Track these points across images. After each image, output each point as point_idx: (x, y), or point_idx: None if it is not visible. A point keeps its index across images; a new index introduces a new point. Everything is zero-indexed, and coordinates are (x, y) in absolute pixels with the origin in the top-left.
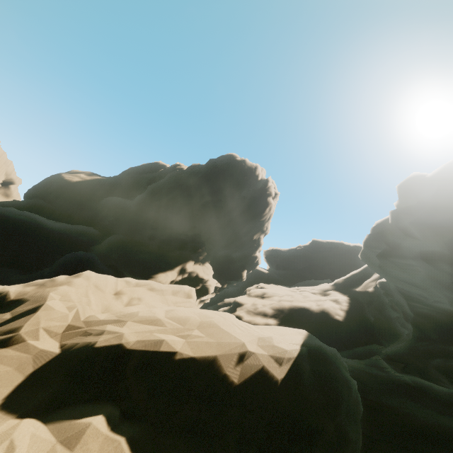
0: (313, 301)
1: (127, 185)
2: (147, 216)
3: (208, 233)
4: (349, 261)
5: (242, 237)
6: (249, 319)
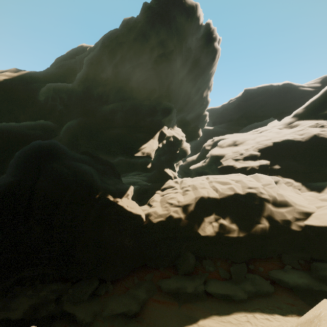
0: (291, 134)
1: (60, 72)
2: (97, 94)
3: (167, 96)
4: (279, 100)
5: (194, 96)
6: (242, 167)
